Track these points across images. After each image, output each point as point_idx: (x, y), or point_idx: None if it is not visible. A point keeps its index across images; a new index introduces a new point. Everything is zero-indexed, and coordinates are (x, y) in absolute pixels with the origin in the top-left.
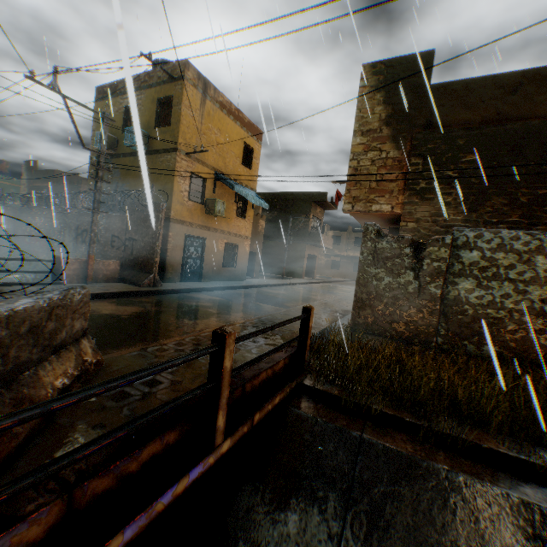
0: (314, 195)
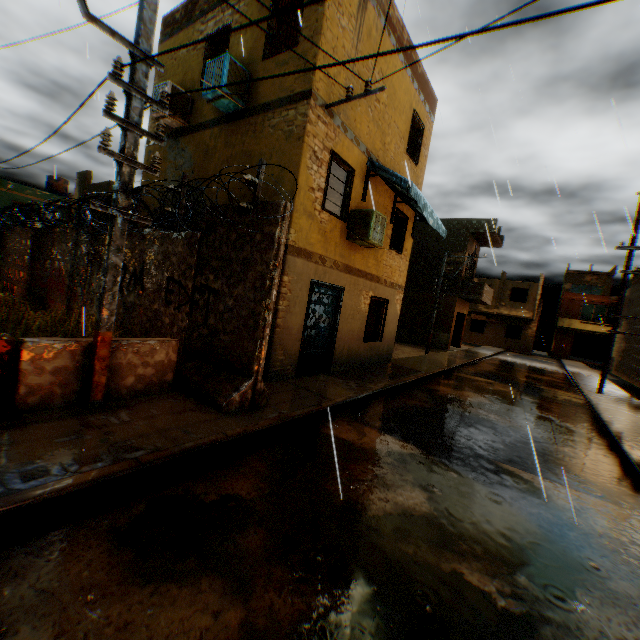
0: (474, 223)
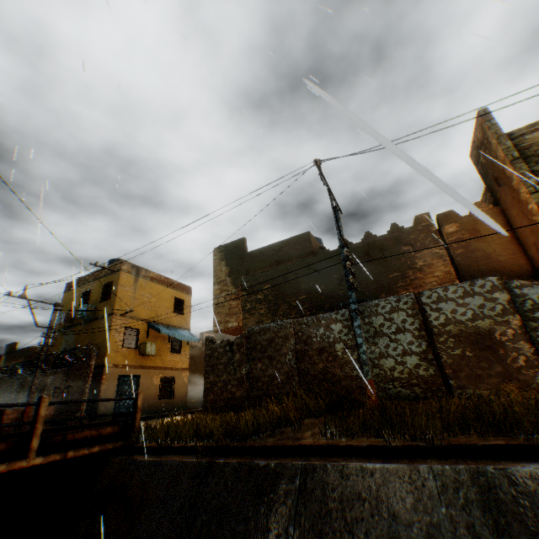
0: None
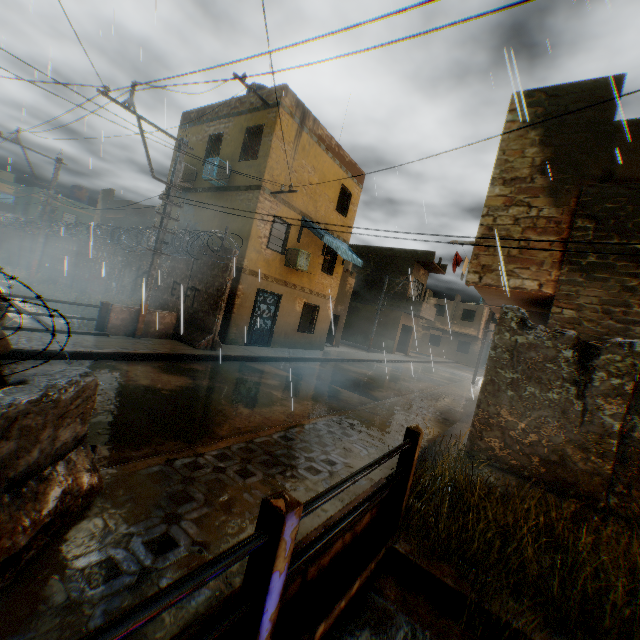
0: (419, 253)
